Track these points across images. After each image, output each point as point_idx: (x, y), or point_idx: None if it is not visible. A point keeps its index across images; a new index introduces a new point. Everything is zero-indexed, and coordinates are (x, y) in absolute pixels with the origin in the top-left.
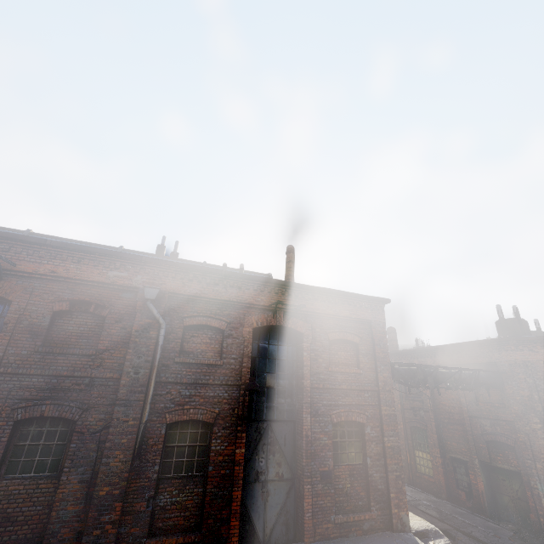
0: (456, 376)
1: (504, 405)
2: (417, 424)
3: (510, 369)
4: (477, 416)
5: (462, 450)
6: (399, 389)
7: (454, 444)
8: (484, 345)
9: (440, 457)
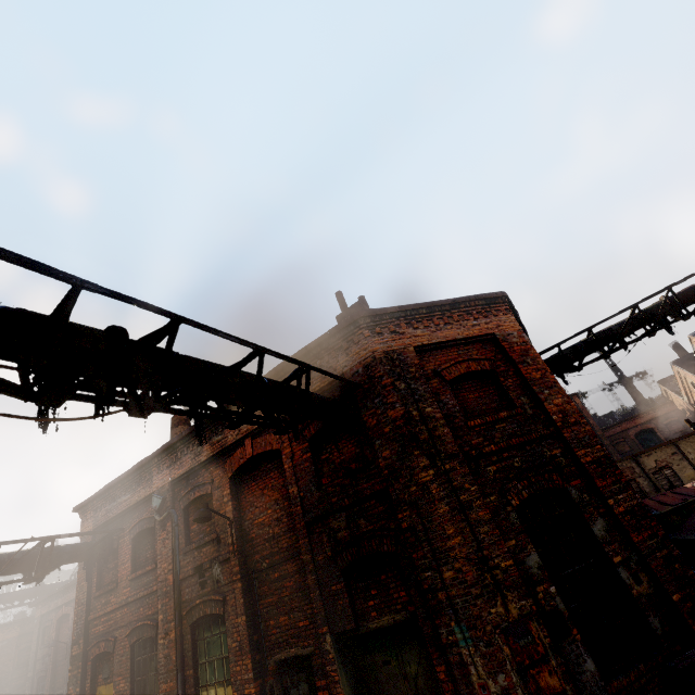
0: (252, 376)
1: (367, 460)
2: (206, 608)
3: (368, 375)
4: (321, 513)
5: (300, 628)
6: (174, 533)
7: (283, 619)
8: (322, 348)
9: (254, 679)
